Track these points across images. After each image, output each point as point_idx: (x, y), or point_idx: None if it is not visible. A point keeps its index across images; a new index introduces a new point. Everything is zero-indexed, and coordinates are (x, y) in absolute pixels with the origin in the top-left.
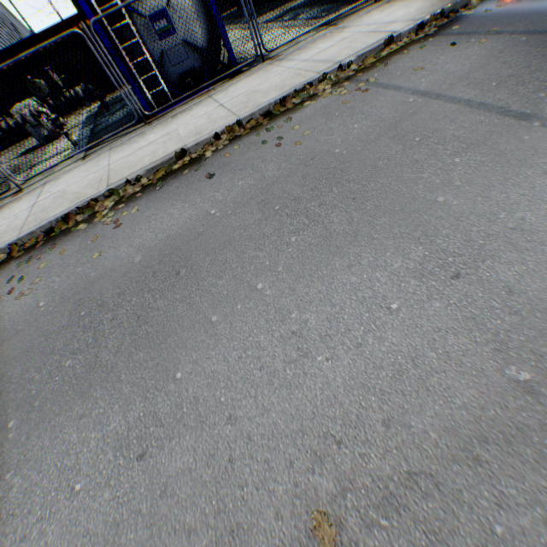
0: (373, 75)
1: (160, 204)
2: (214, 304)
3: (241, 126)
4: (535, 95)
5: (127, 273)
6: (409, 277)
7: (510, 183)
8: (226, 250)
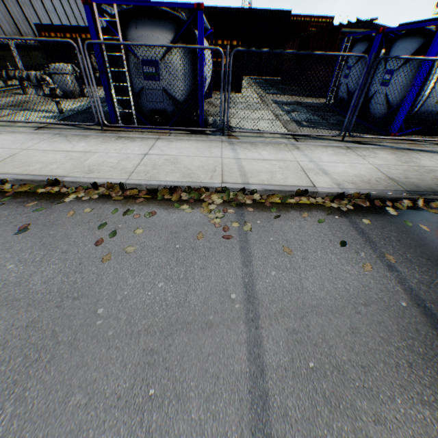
0: (257, 220)
1: None
2: None
3: (123, 189)
4: None
5: None
6: None
7: None
8: None
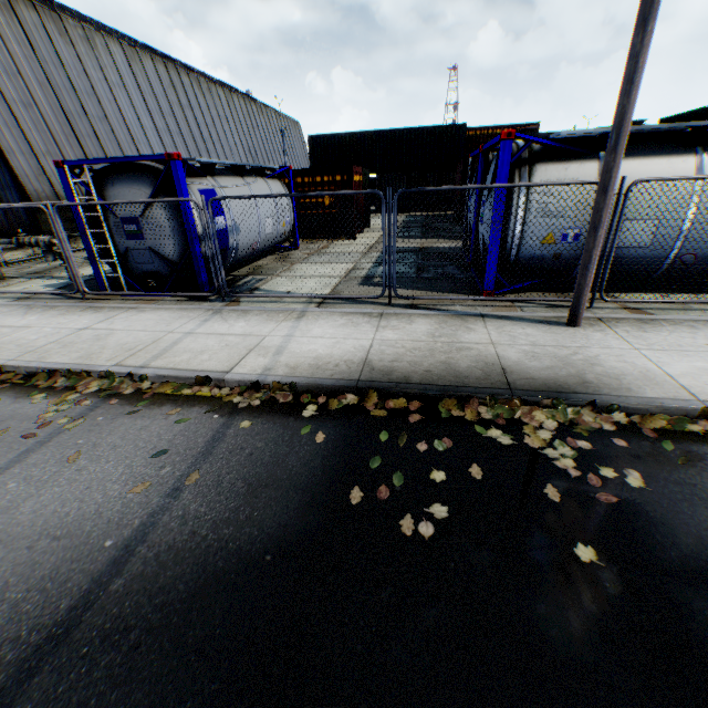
0: (103, 415)
1: None
2: None
3: (2, 372)
4: None
5: None
6: None
7: None
8: None
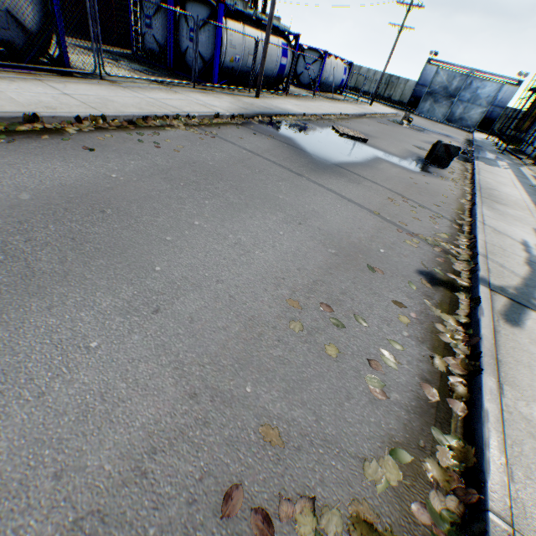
0: (213, 131)
1: (23, 156)
2: (163, 231)
3: (106, 121)
4: (300, 168)
5: (18, 207)
6: (282, 223)
7: (305, 196)
8: (150, 202)
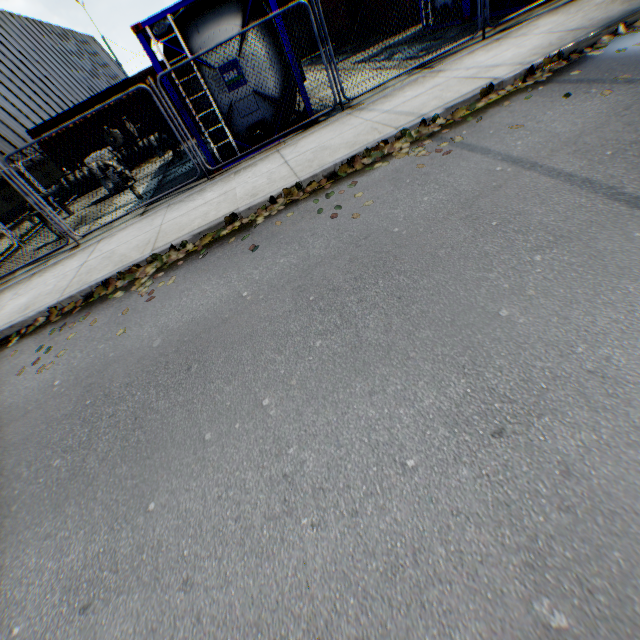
0: (462, 132)
1: (197, 277)
2: (213, 417)
3: (301, 189)
4: None
5: (142, 360)
6: (439, 422)
7: (602, 301)
8: (244, 347)
